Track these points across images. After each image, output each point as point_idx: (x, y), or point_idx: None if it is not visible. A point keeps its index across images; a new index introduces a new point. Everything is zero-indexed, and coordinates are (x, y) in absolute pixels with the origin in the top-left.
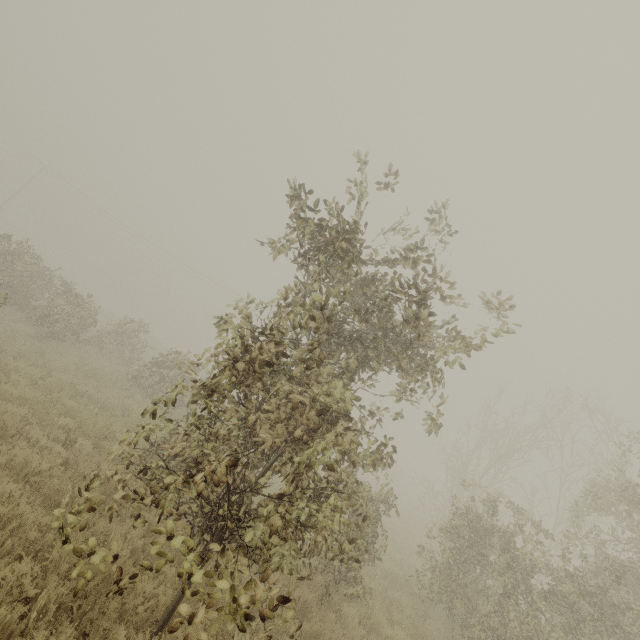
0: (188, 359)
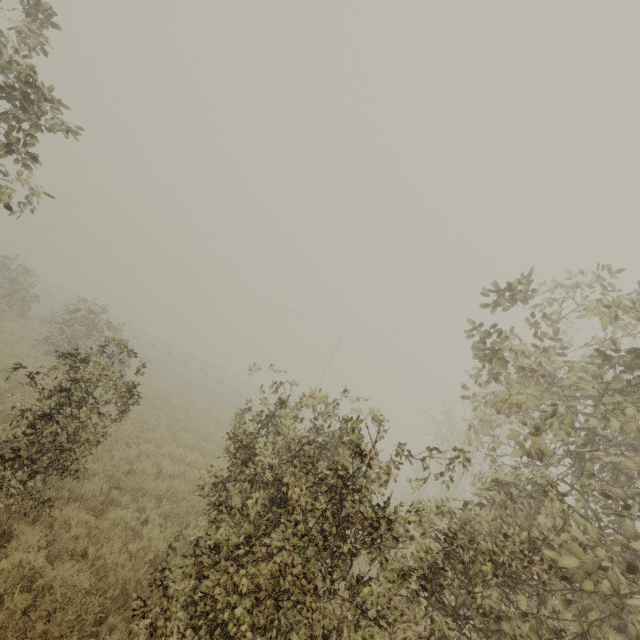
0: (106, 320)
